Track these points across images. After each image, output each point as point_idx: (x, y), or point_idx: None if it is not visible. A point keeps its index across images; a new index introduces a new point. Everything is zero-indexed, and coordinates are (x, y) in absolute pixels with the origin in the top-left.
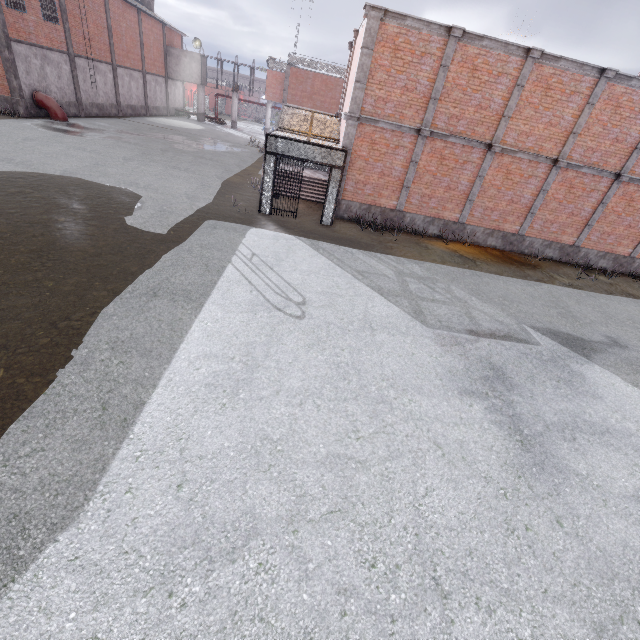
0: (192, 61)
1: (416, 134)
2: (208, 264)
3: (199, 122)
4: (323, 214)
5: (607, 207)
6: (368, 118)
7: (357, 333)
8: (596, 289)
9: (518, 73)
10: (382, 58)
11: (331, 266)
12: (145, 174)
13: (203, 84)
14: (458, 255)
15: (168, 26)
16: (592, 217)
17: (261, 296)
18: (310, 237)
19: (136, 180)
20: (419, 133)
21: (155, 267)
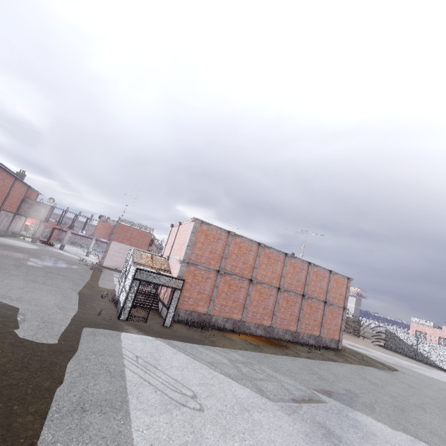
0: (43, 208)
1: (217, 272)
2: (110, 370)
3: (32, 243)
4: (166, 318)
5: (303, 310)
6: (193, 263)
7: (242, 415)
8: (319, 358)
9: (257, 251)
10: (200, 238)
11: (191, 360)
12: (12, 287)
13: (45, 221)
14: (249, 343)
15: (32, 188)
16: (299, 315)
17: (165, 395)
18: (163, 337)
19: (7, 293)
20: (219, 272)
21: (66, 379)
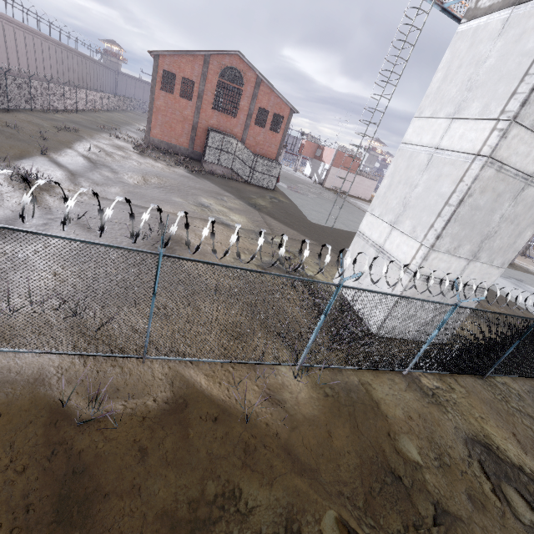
0: None
1: None
2: None
3: None
4: None
5: None
6: None
7: None
8: None
9: None
10: None
11: None
12: None
13: None
14: None
15: None
16: None
17: None
18: None
19: None
20: None
21: None
